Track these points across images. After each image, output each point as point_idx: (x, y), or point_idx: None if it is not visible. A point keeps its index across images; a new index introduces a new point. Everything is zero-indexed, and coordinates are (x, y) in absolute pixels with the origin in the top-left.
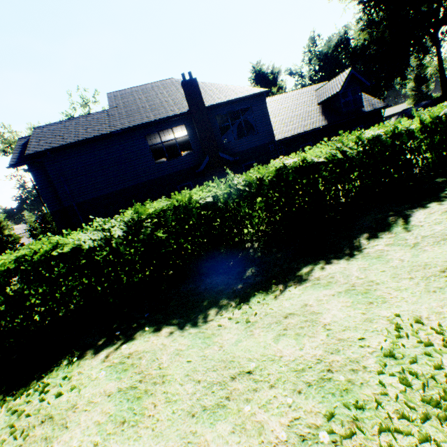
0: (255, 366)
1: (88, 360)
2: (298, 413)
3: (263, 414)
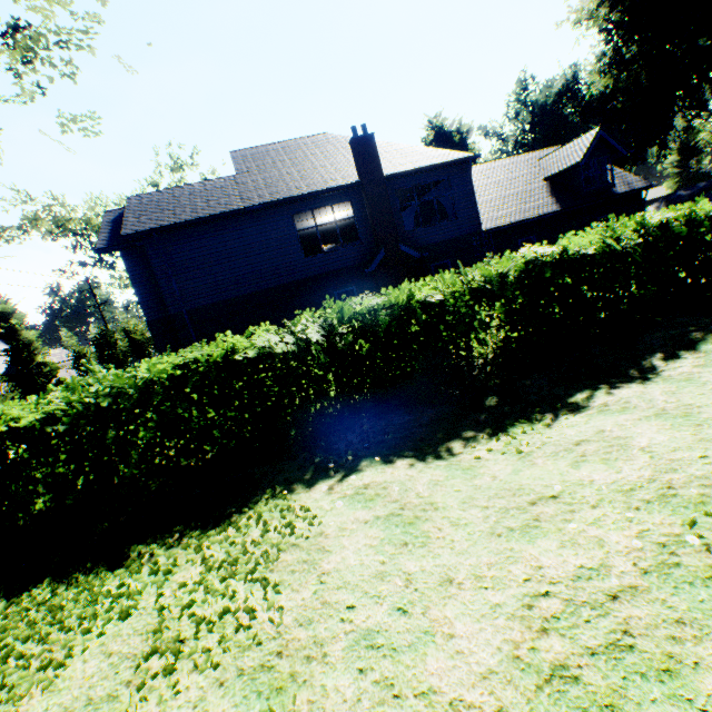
0: (558, 491)
1: (303, 494)
2: (645, 526)
3: (596, 530)
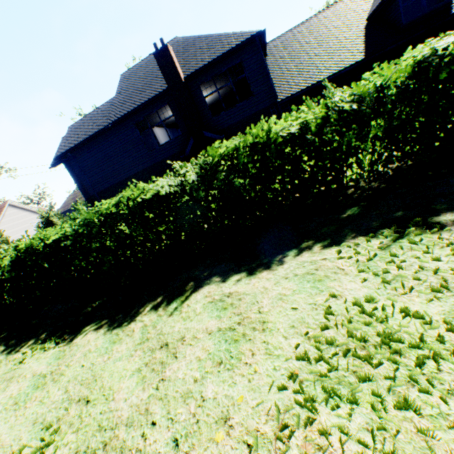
0: None
1: None
2: None
3: None
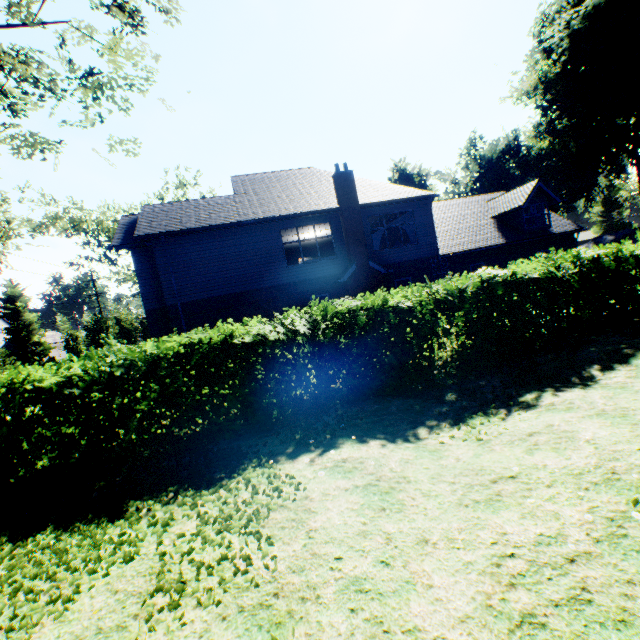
0: (516, 472)
1: (287, 464)
2: (594, 503)
3: (552, 505)
